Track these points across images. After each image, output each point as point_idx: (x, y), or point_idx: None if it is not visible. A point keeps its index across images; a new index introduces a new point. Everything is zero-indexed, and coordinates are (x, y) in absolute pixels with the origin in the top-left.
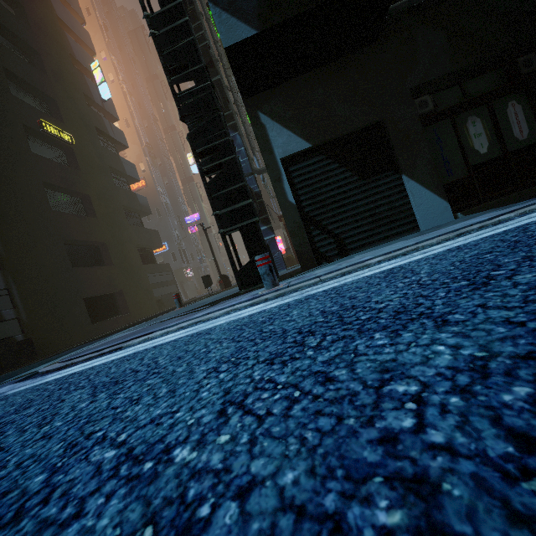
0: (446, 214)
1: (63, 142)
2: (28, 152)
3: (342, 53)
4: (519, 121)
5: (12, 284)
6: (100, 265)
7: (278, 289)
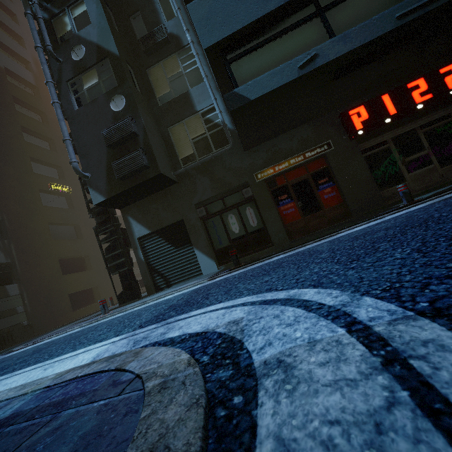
0: (214, 267)
1: (64, 193)
2: (41, 205)
3: (161, 189)
4: (252, 217)
5: (24, 290)
6: (84, 270)
7: (102, 317)
